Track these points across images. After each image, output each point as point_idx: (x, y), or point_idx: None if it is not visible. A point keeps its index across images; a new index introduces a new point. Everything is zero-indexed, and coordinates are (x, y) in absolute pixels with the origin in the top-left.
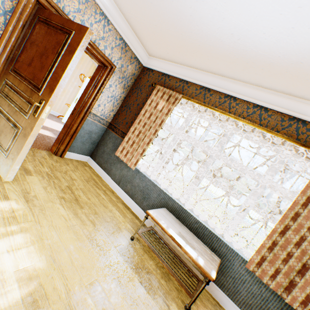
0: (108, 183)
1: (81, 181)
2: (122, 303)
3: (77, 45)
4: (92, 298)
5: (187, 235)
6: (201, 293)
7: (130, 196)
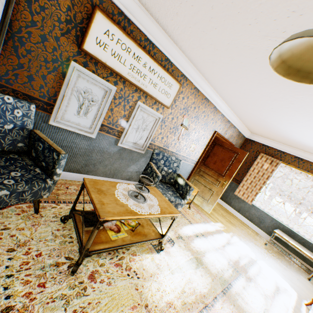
0: (229, 211)
1: (221, 210)
2: (280, 267)
3: (242, 159)
4: (270, 262)
5: (299, 245)
6: (312, 277)
7: (248, 220)
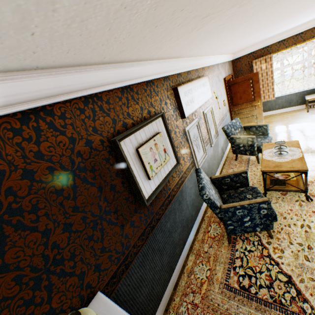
0: (263, 116)
1: None
2: None
3: (257, 79)
4: None
5: None
6: None
7: (281, 109)
